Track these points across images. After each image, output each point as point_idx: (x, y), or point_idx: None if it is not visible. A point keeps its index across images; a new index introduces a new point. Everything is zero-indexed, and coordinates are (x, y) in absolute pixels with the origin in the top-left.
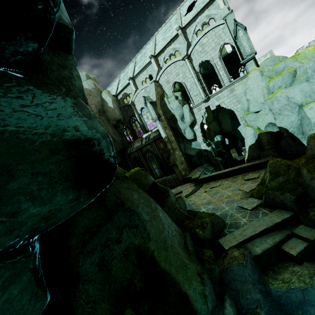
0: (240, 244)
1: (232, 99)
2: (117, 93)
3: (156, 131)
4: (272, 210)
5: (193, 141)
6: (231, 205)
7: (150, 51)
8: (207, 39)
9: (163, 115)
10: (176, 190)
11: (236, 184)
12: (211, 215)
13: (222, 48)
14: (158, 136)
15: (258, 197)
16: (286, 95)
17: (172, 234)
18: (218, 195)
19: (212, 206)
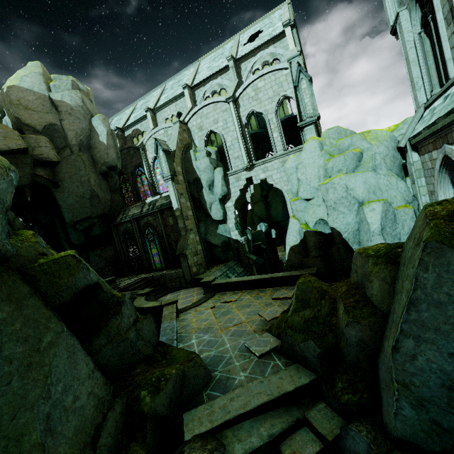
0: (215, 431)
1: (283, 175)
2: (125, 126)
3: (168, 197)
4: (289, 363)
5: (221, 223)
6: (236, 340)
7: (187, 79)
8: (264, 83)
9: (181, 175)
10: (176, 295)
11: (259, 303)
12: (189, 360)
13: (282, 101)
14: (168, 205)
15: (277, 334)
16: (345, 184)
17: (68, 407)
18: (227, 317)
19: (209, 338)
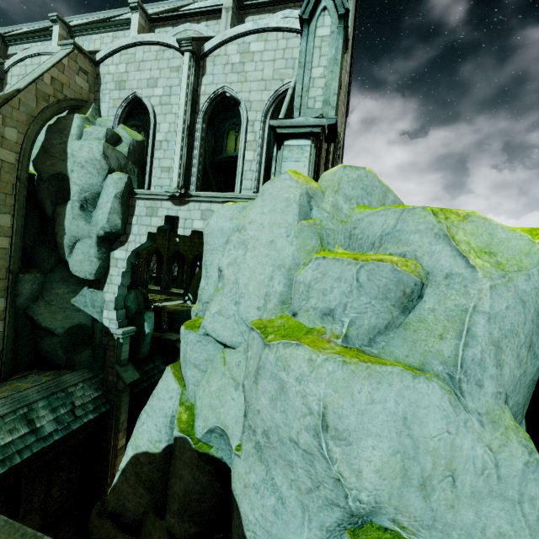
0: None
1: None
2: (12, 34)
3: None
4: None
5: (93, 284)
6: None
7: None
8: (264, 46)
9: (13, 150)
10: None
11: None
12: None
13: (283, 96)
14: None
15: None
16: (324, 403)
17: None
18: None
19: None
